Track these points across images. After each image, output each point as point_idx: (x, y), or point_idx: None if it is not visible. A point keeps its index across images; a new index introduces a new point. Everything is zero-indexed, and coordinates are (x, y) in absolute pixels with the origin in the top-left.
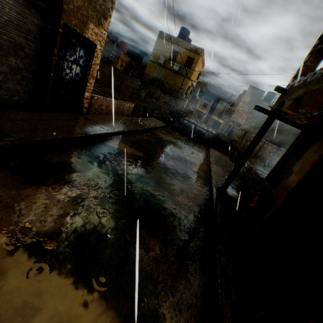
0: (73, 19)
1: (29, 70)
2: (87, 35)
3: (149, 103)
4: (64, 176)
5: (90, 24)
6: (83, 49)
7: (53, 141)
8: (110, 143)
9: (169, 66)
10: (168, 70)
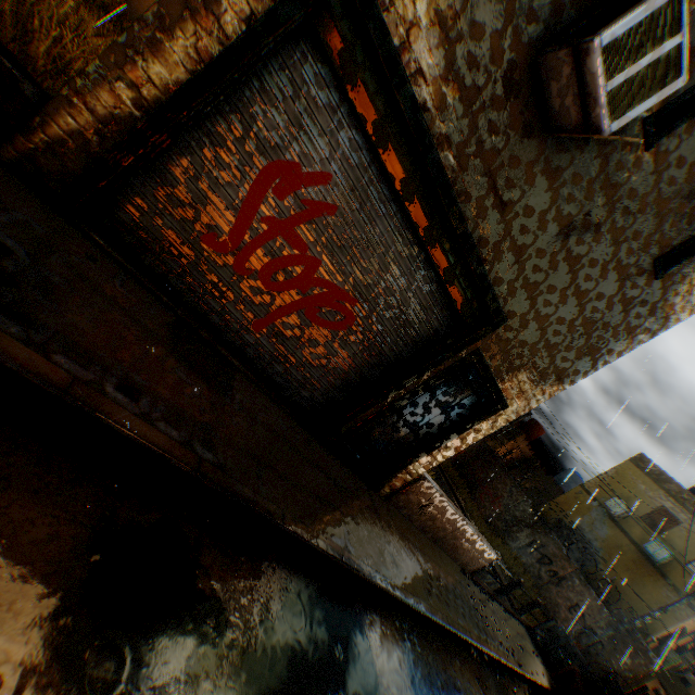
0: (500, 351)
1: (362, 371)
2: (503, 383)
3: (525, 568)
4: (156, 677)
5: (523, 372)
6: (477, 396)
7: (265, 518)
8: (375, 629)
9: (633, 533)
10: (624, 537)
